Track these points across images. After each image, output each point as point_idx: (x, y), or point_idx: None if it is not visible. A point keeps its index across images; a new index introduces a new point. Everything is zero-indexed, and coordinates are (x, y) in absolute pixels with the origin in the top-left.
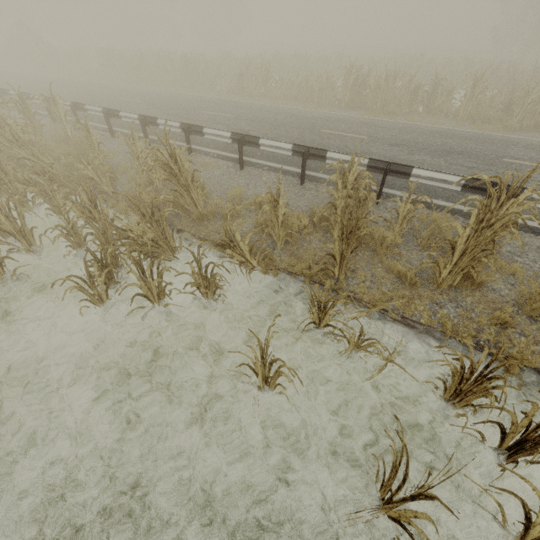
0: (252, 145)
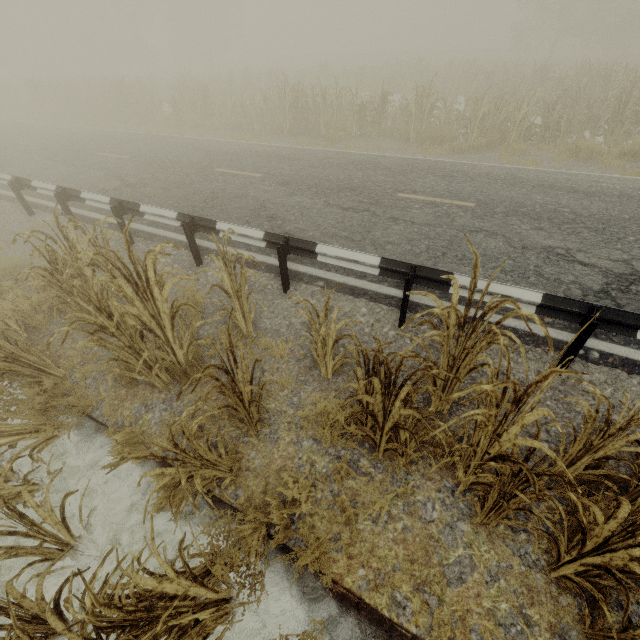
0: (79, 199)
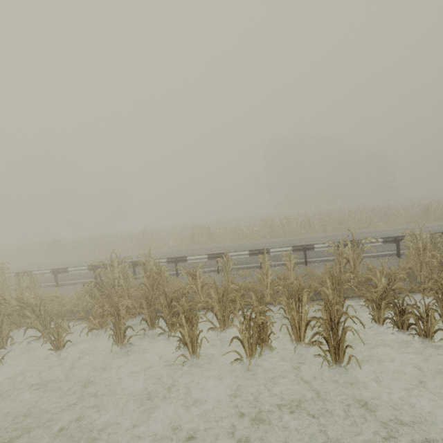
0: (308, 250)
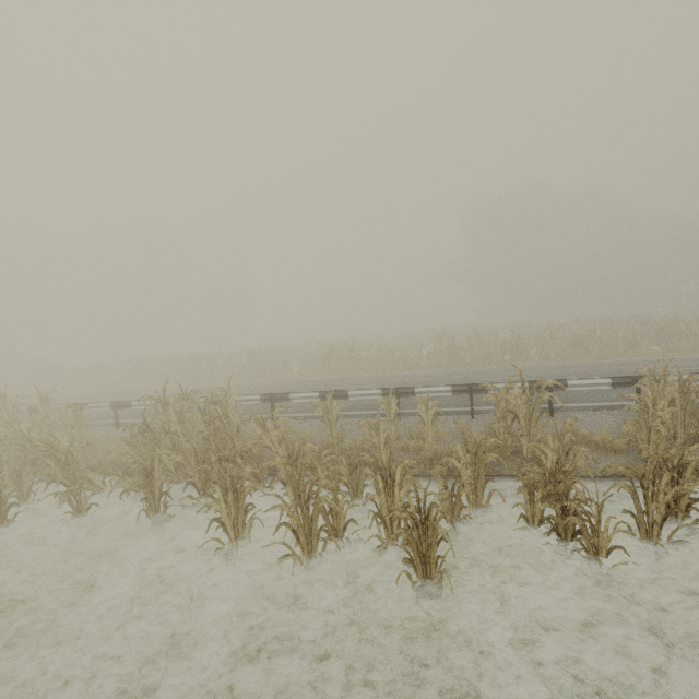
0: (479, 392)
